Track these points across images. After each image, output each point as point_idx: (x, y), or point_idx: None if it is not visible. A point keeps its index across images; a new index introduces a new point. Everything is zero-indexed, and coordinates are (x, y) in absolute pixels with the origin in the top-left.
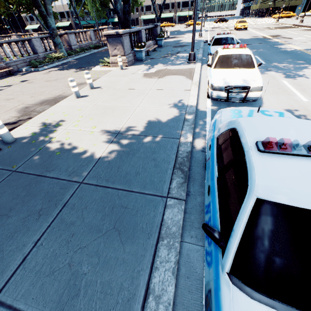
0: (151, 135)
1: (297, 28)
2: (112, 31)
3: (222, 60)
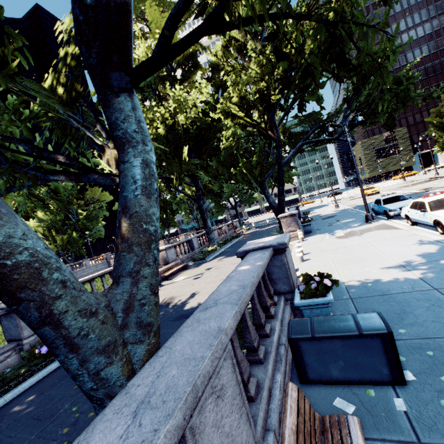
0: (441, 259)
1: (441, 179)
2: (287, 213)
3: (434, 204)
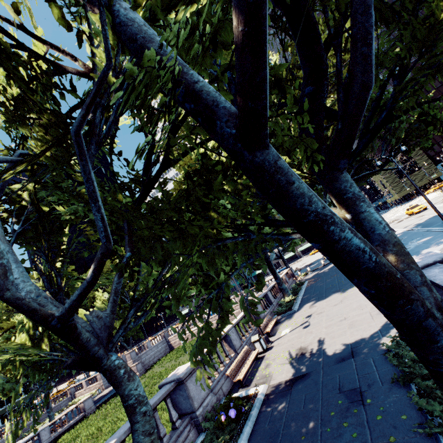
0: None
1: None
2: None
3: None
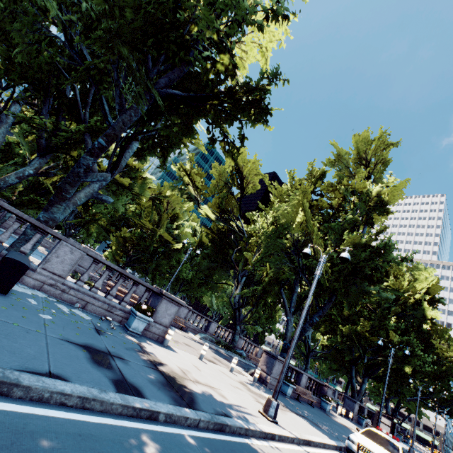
0: None
1: None
2: None
3: None
